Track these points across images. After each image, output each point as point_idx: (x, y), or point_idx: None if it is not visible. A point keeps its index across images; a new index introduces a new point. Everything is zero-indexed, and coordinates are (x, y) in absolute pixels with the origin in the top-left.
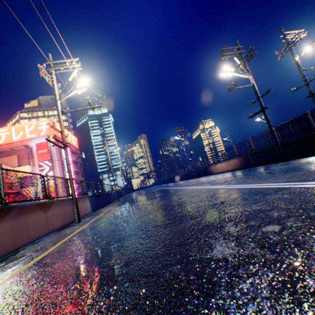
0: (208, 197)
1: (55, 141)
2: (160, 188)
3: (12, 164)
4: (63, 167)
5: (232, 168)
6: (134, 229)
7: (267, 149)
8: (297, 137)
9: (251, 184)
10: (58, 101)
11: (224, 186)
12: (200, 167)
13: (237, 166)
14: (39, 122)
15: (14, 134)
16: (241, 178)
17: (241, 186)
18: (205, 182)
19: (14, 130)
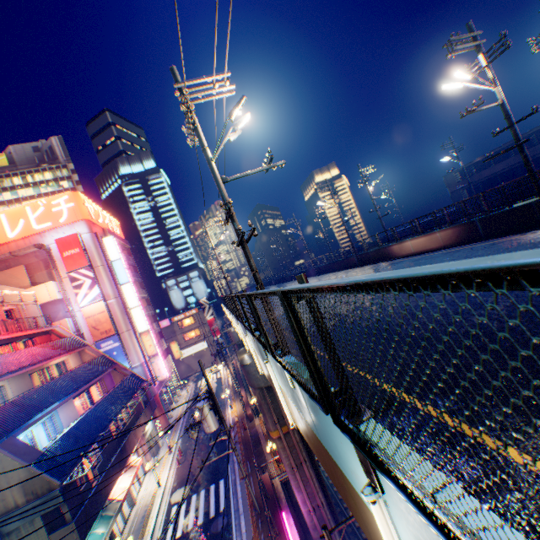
0: None
1: (91, 232)
2: None
3: (18, 283)
4: (114, 277)
5: (439, 245)
6: None
7: (516, 210)
8: None
9: None
10: (213, 160)
11: None
12: (365, 248)
13: (450, 241)
14: (51, 199)
15: (6, 226)
16: None
17: None
18: None
19: (4, 219)
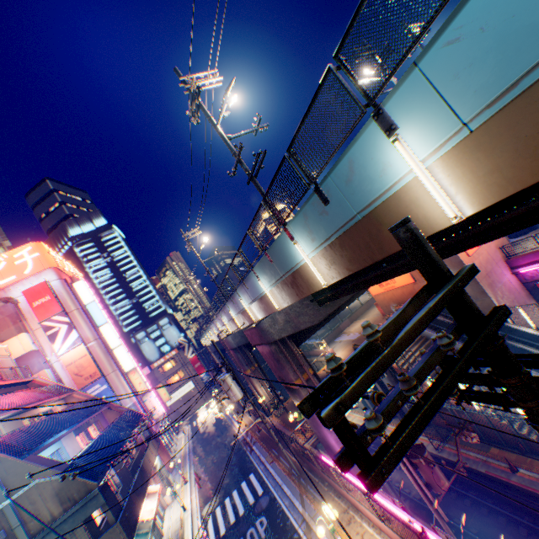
0: None
1: (60, 278)
2: None
3: None
4: (90, 319)
5: None
6: None
7: None
8: None
9: None
10: (218, 125)
11: None
12: None
13: None
14: (12, 253)
15: None
16: None
17: None
18: None
19: None
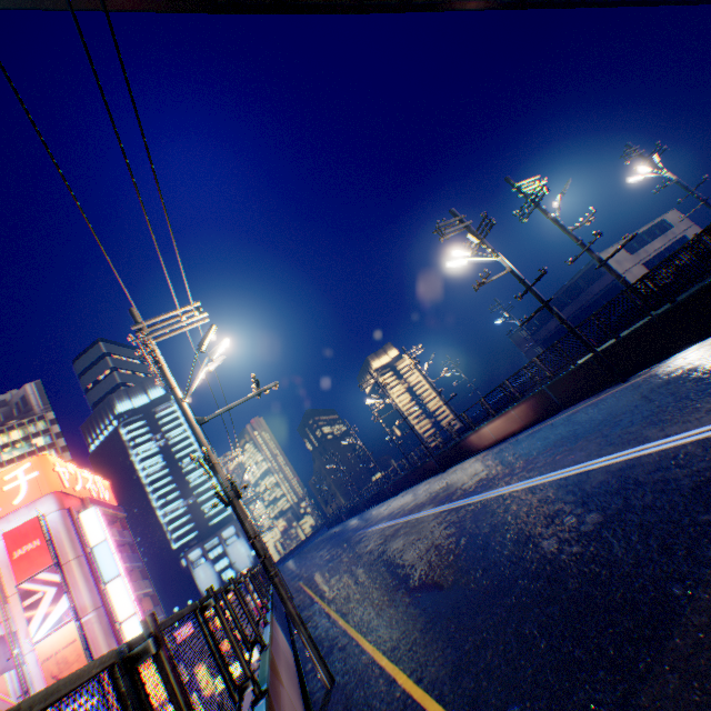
0: (631, 486)
1: (61, 508)
2: (377, 526)
3: None
4: (94, 572)
5: (520, 425)
6: (625, 599)
7: (578, 369)
8: (625, 334)
9: (673, 435)
10: (184, 400)
11: (609, 459)
12: (441, 445)
13: (529, 417)
14: (4, 473)
15: None
16: (607, 435)
17: (657, 445)
18: (516, 470)
19: None
